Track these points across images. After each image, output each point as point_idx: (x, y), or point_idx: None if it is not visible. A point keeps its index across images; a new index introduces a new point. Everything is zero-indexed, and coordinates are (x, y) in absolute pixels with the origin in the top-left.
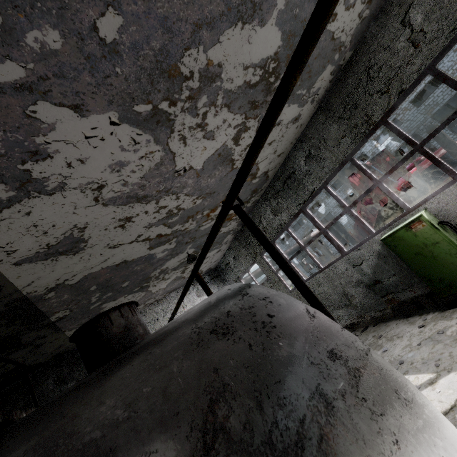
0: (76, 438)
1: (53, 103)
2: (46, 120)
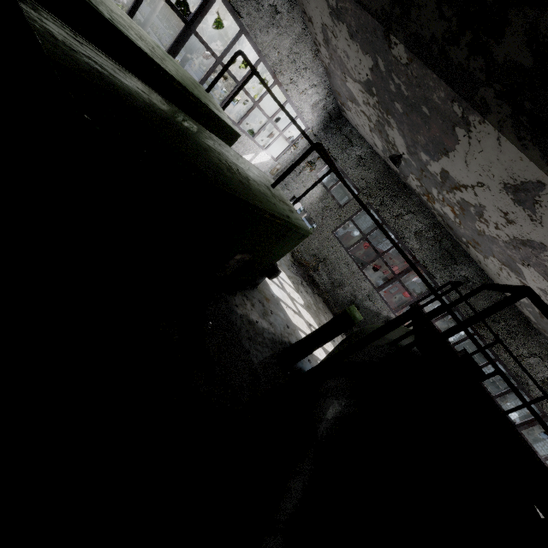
0: None
1: None
2: None
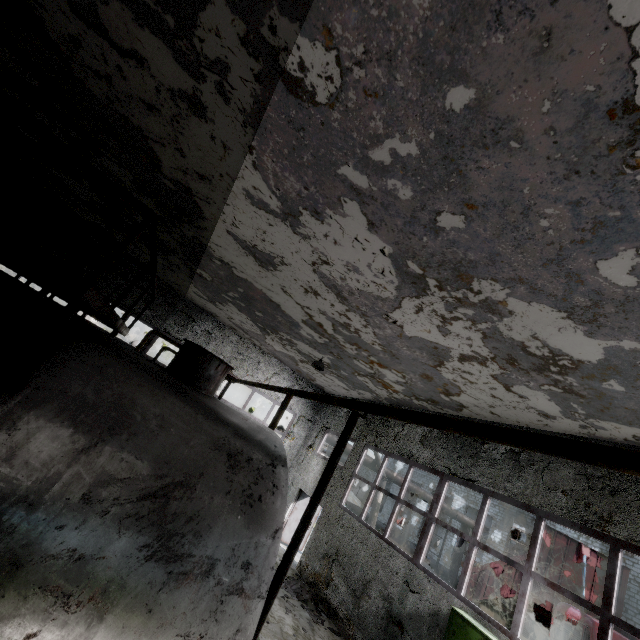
0: (133, 406)
1: (362, 209)
2: (346, 210)
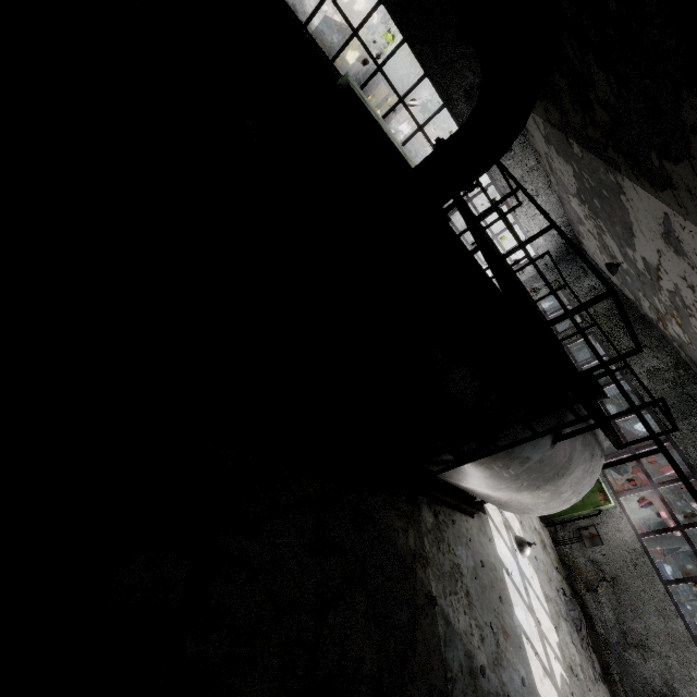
0: (577, 439)
1: None
2: None
